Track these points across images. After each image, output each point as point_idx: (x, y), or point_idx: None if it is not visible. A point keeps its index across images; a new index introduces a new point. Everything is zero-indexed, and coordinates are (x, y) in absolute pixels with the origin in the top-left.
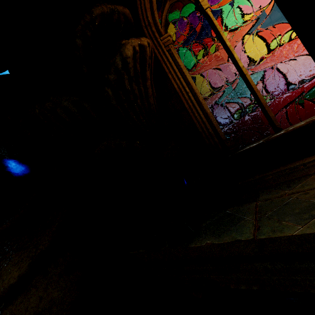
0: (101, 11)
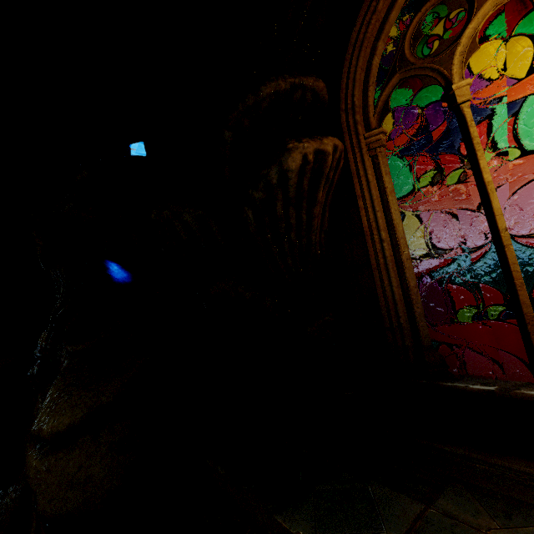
0: (275, 89)
